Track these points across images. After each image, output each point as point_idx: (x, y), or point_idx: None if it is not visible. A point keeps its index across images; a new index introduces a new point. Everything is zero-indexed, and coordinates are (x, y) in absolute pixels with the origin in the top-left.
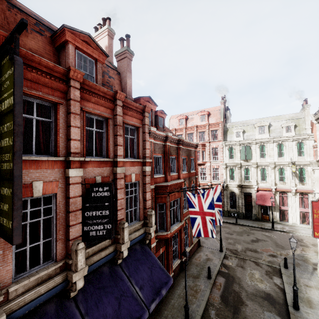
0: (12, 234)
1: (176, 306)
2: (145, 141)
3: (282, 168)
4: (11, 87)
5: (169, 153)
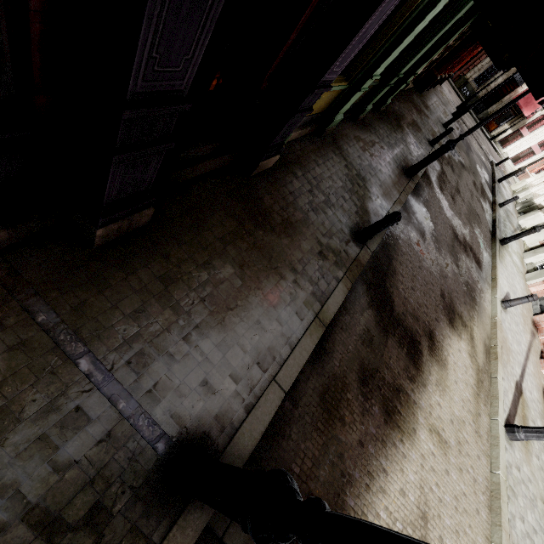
0: None
1: (434, 107)
2: None
3: None
4: None
5: None
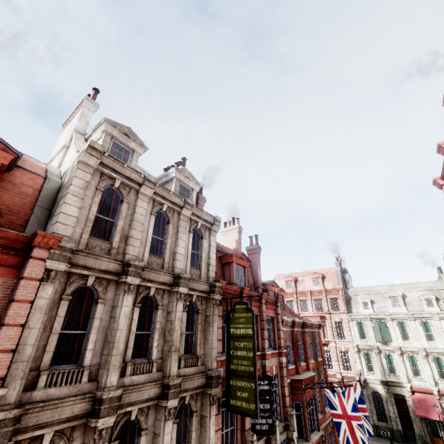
0: (256, 412)
1: None
2: (279, 330)
3: (438, 358)
4: (248, 324)
5: (297, 339)
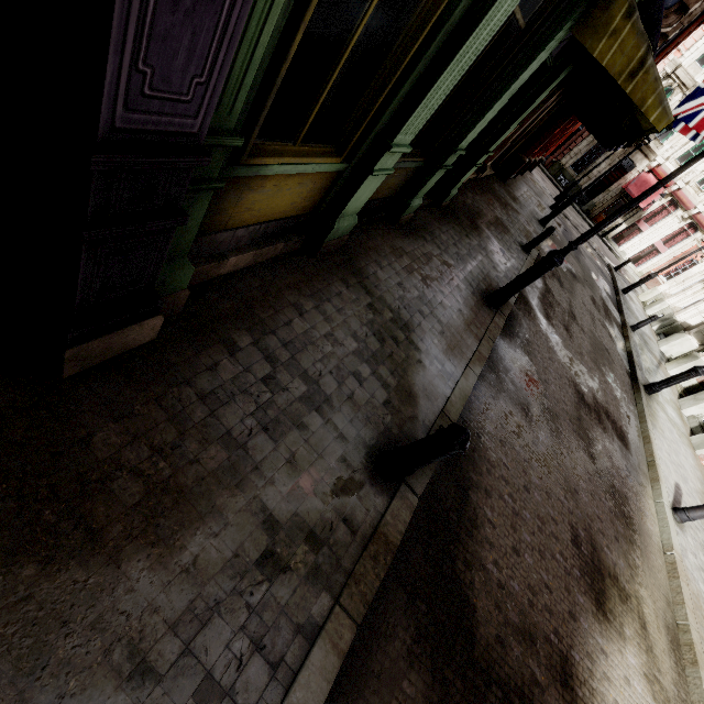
0: None
1: (525, 198)
2: None
3: None
4: None
5: None
